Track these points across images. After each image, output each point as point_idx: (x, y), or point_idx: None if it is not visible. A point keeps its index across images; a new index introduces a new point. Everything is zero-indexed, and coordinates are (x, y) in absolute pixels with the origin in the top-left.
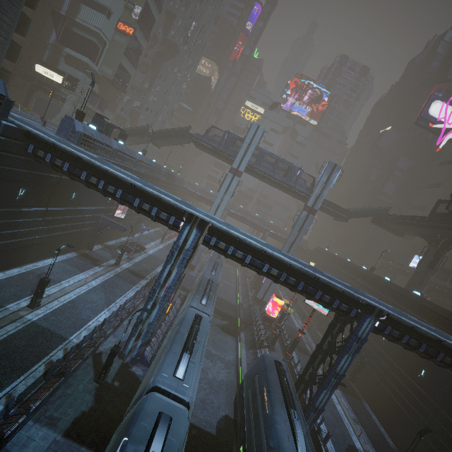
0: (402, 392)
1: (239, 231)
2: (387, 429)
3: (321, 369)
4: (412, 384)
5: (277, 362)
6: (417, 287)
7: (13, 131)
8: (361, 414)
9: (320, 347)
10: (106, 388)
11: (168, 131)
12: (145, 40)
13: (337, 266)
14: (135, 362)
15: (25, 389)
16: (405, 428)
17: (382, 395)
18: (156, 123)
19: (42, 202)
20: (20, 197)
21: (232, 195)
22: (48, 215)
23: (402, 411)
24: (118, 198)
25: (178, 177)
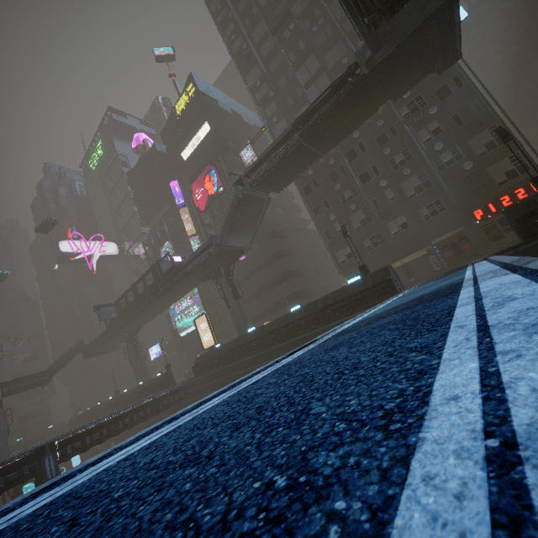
0: None
1: None
2: None
3: None
4: None
5: None
6: (144, 377)
7: None
8: None
9: None
10: None
11: None
12: None
13: (93, 419)
14: None
15: None
16: None
17: None
18: None
19: None
20: None
21: None
22: None
23: None
24: None
25: None
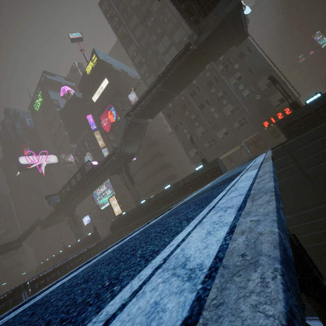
0: None
1: None
2: None
3: None
4: None
5: None
6: (81, 237)
7: None
8: None
9: None
10: None
11: None
12: None
13: (51, 266)
14: None
15: None
16: None
17: None
18: None
19: None
20: None
21: None
22: None
23: None
24: None
25: None
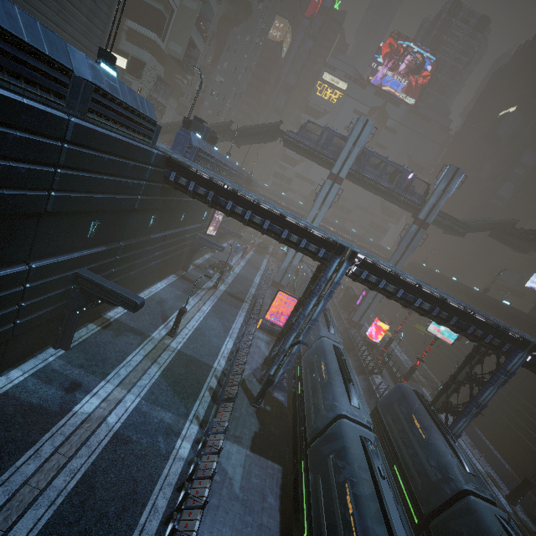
0: (522, 420)
1: (381, 261)
2: (502, 454)
3: (430, 395)
4: (535, 413)
5: (417, 392)
6: None
7: (159, 159)
8: (476, 439)
9: (454, 377)
10: (262, 412)
11: (254, 128)
12: (216, 2)
13: (441, 286)
14: (275, 389)
15: (205, 412)
16: (524, 453)
17: (497, 422)
18: (224, 112)
19: (162, 227)
20: (150, 225)
21: (330, 206)
22: (165, 239)
23: (522, 438)
24: (265, 229)
25: (254, 180)
